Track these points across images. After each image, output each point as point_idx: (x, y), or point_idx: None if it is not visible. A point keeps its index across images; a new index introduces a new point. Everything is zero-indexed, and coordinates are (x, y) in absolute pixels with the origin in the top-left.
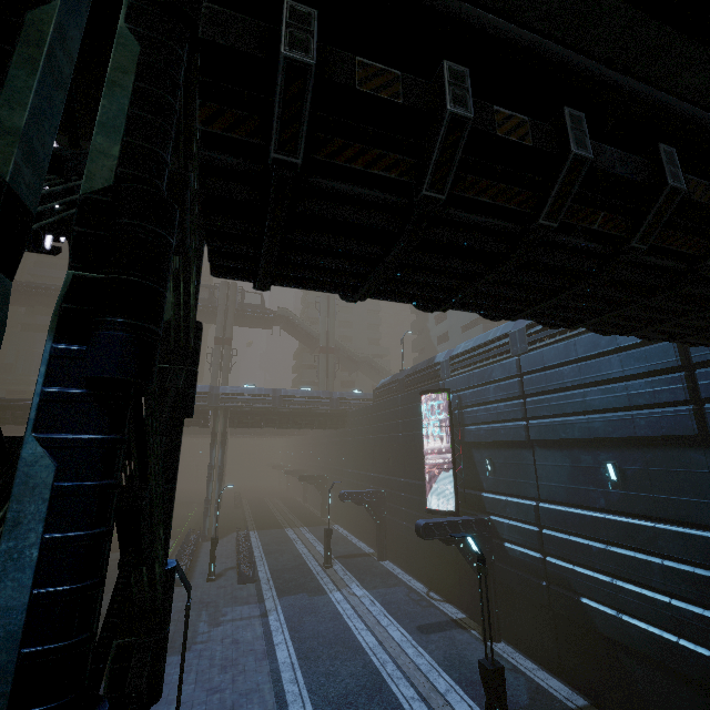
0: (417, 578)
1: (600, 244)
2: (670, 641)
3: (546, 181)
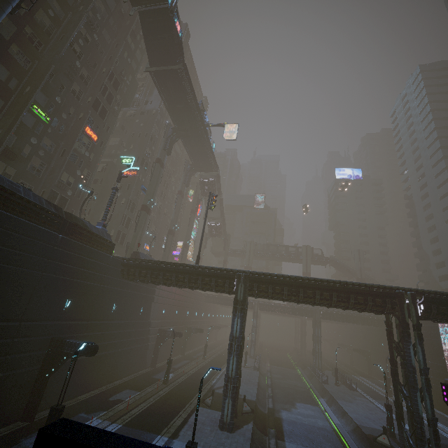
0: (445, 413)
1: None
2: None
3: None
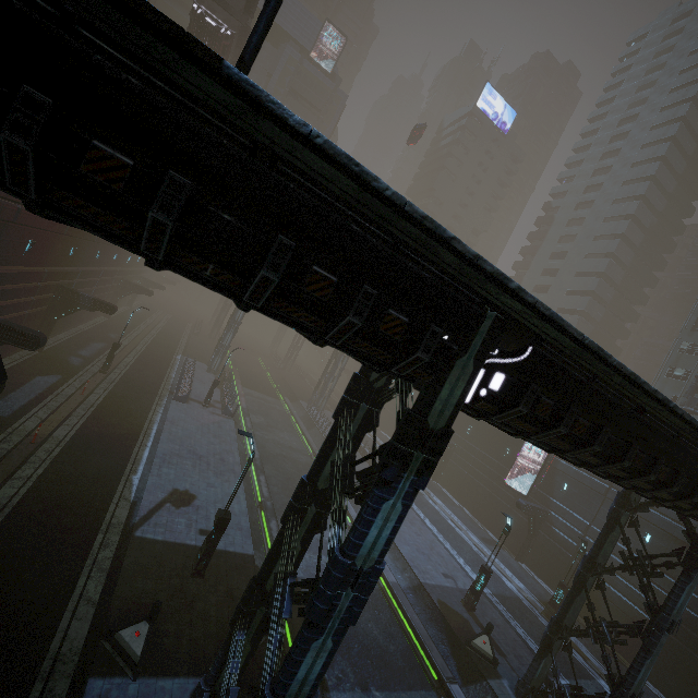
0: (463, 505)
1: None
2: (631, 605)
3: None
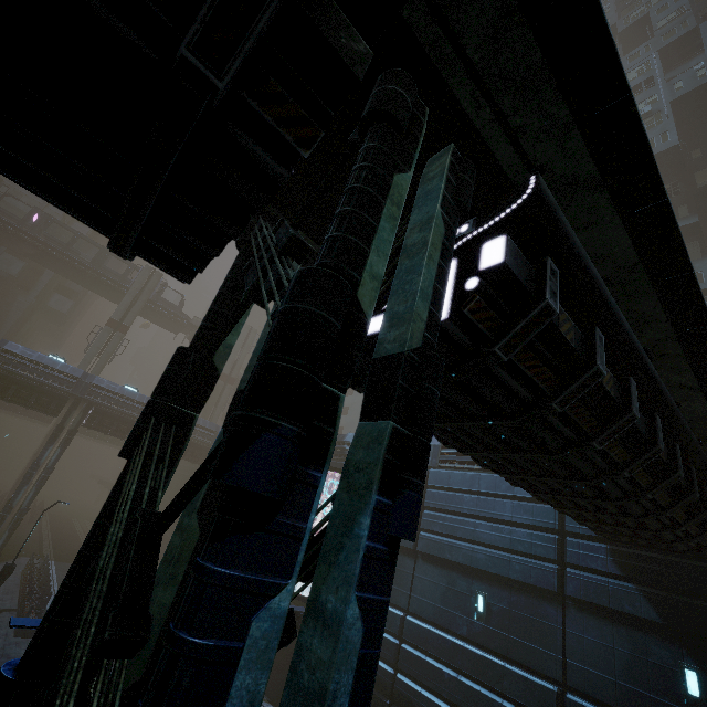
0: None
1: (605, 463)
2: None
3: (605, 417)
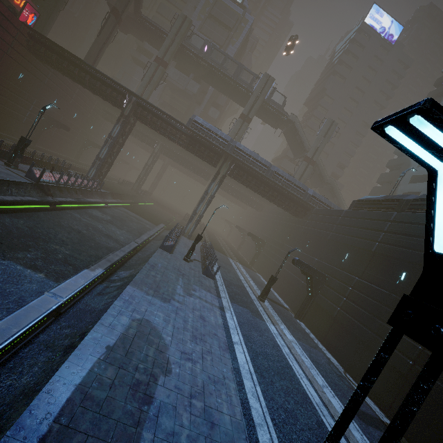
0: (331, 353)
1: None
2: None
3: None
